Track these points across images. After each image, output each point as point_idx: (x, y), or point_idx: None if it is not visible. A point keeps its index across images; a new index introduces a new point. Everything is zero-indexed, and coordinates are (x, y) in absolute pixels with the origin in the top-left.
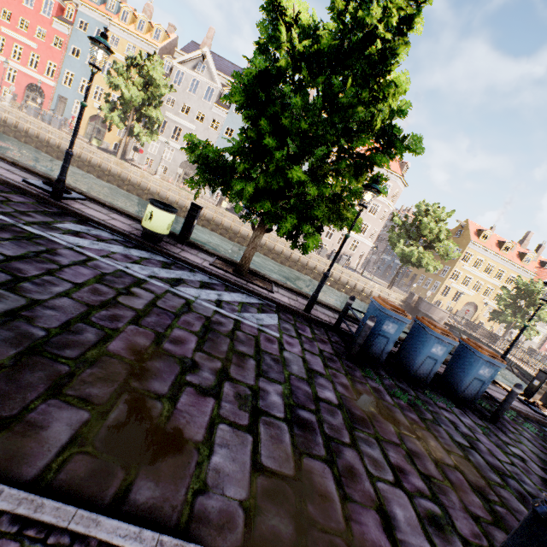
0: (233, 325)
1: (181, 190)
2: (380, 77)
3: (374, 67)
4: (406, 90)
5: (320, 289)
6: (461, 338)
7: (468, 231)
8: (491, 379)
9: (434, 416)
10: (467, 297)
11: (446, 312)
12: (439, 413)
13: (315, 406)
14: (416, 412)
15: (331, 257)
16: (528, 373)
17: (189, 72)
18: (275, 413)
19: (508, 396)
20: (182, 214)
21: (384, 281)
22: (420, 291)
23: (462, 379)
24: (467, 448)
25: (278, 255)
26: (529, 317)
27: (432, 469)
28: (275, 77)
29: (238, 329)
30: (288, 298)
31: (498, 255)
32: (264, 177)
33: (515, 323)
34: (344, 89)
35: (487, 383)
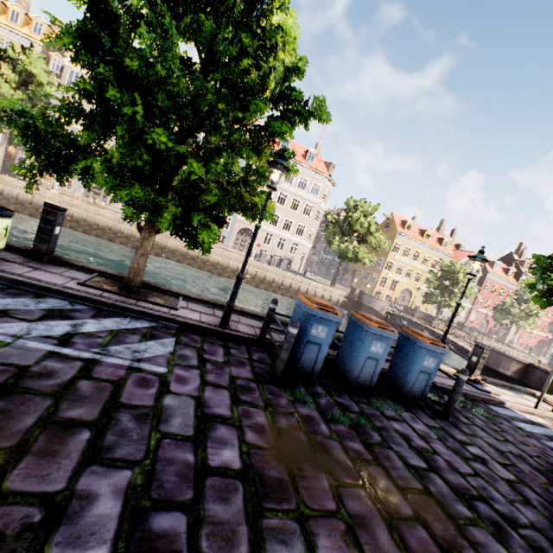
0: (78, 370)
1: (88, 204)
2: (260, 14)
3: (253, 5)
4: (296, 37)
5: (235, 296)
6: (400, 328)
7: (394, 223)
8: (437, 369)
9: (383, 435)
10: (402, 284)
11: (386, 301)
12: (388, 427)
13: (195, 491)
14: (361, 437)
15: (271, 262)
16: (463, 348)
17: (85, 72)
18: (88, 550)
19: (456, 385)
20: (93, 233)
21: (327, 280)
22: (361, 285)
23: (408, 375)
24: (425, 472)
25: (214, 266)
26: (454, 295)
27: (385, 542)
28: (133, 25)
29: (84, 376)
30: (200, 313)
31: (422, 243)
32: (120, 149)
33: (444, 302)
34: (218, 31)
35: (433, 374)
